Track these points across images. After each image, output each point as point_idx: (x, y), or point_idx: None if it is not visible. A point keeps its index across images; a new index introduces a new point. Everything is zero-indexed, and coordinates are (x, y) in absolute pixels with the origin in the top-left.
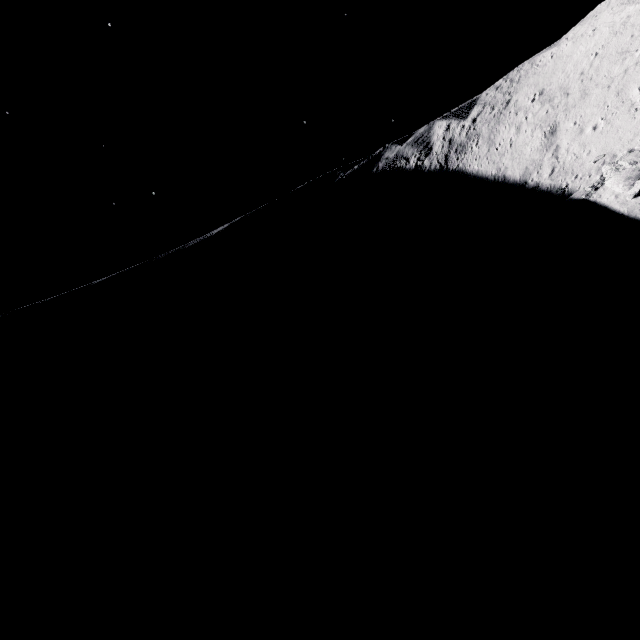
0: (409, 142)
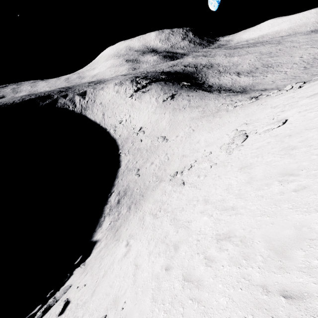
0: (68, 99)
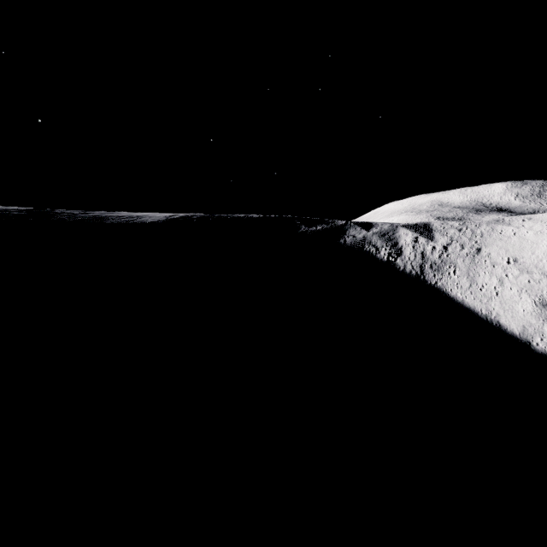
0: (376, 232)
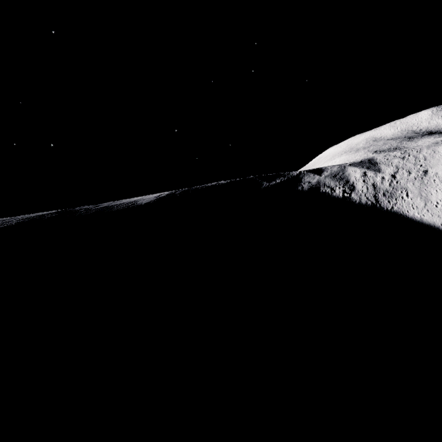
0: (327, 175)
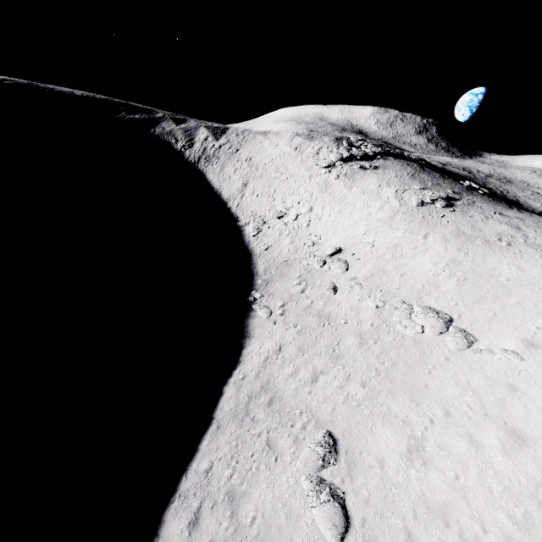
0: (182, 128)
